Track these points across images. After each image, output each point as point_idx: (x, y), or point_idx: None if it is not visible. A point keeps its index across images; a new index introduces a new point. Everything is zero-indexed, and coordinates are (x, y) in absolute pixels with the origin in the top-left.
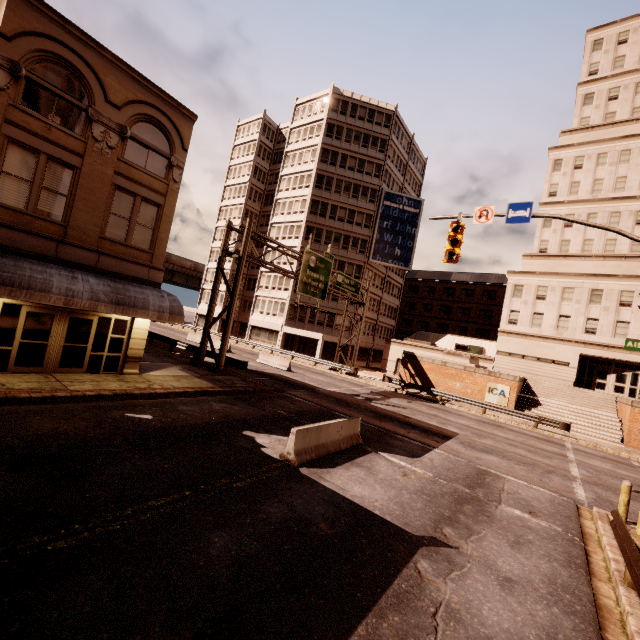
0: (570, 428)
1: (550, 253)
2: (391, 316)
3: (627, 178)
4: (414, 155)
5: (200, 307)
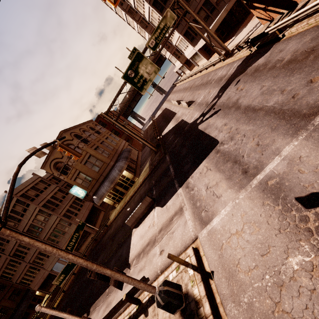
0: None
1: None
2: None
3: None
4: None
5: (176, 66)
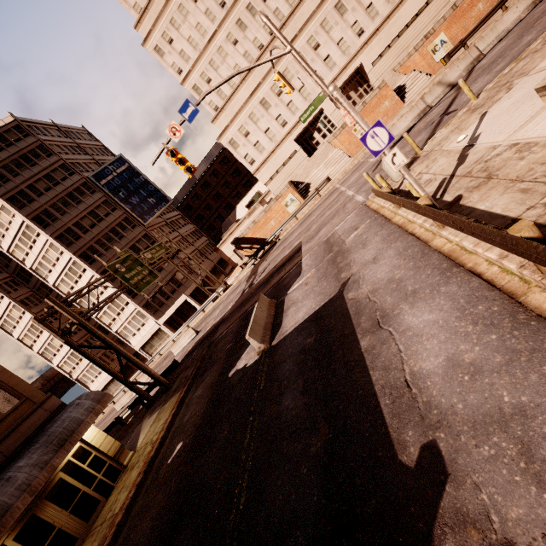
0: (330, 178)
1: (221, 106)
2: (199, 236)
3: (200, 23)
4: (72, 133)
5: (93, 389)
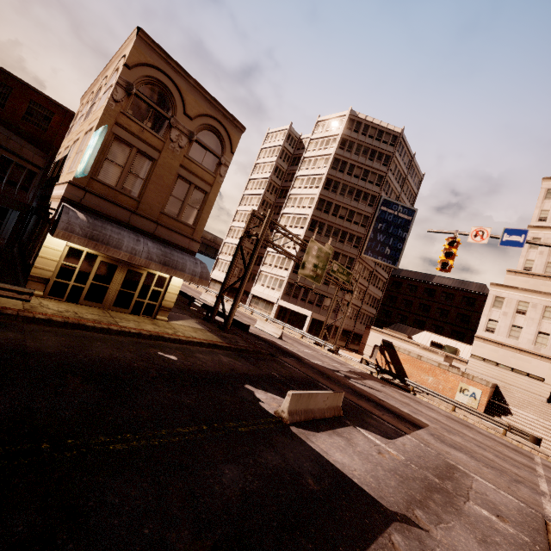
0: (541, 443)
1: (534, 272)
2: (373, 306)
3: None
4: (413, 170)
5: (213, 273)
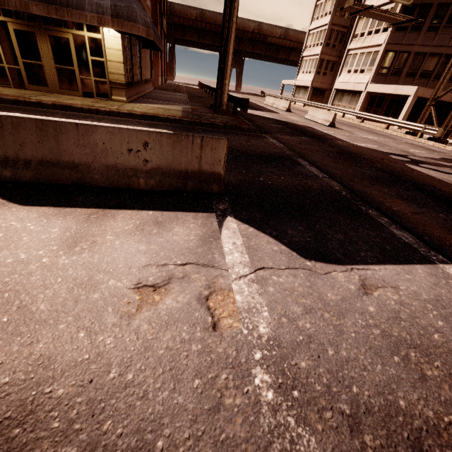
0: None
1: None
2: None
3: None
4: None
5: (297, 78)
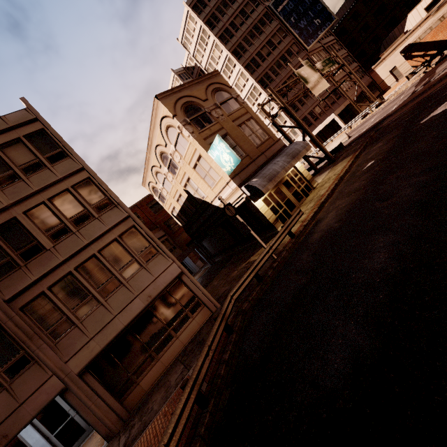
0: None
1: None
2: (350, 62)
3: None
4: None
5: None
